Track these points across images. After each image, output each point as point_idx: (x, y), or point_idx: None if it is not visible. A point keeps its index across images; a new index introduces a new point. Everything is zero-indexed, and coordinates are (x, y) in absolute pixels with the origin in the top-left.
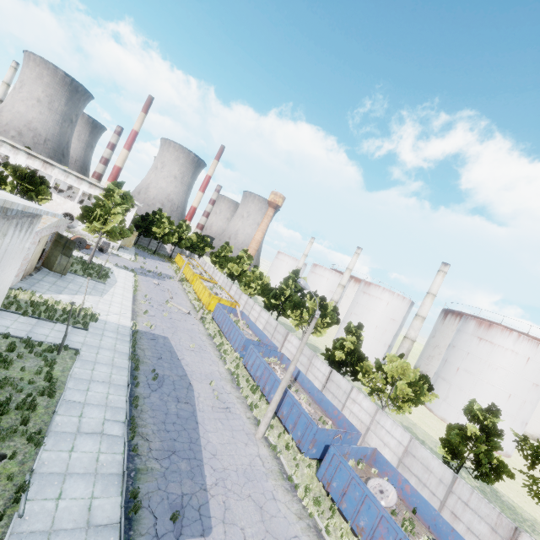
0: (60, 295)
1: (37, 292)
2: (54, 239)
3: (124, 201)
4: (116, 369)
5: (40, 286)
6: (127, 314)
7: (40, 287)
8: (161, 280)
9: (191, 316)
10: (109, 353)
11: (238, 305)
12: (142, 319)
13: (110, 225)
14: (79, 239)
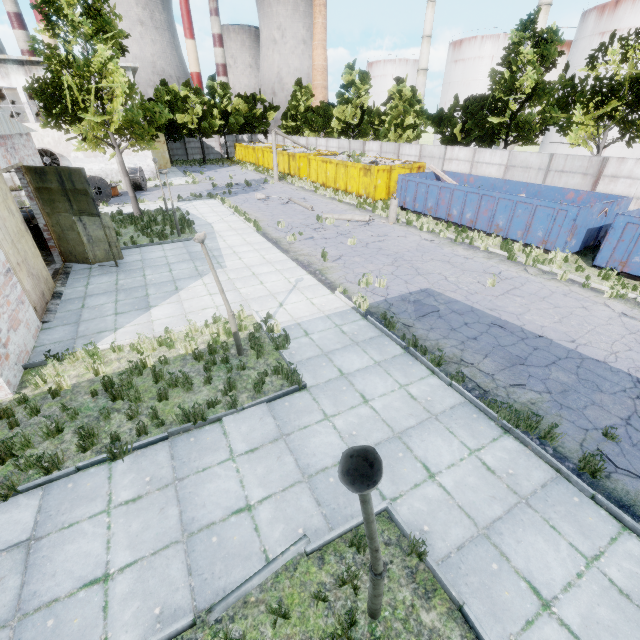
0: (151, 313)
1: (98, 335)
2: (31, 188)
3: (97, 21)
4: (561, 521)
5: (93, 314)
6: (304, 279)
7: (96, 315)
8: (259, 191)
9: (378, 223)
10: (445, 446)
11: (422, 166)
12: (337, 275)
13: (115, 108)
14: (90, 181)
